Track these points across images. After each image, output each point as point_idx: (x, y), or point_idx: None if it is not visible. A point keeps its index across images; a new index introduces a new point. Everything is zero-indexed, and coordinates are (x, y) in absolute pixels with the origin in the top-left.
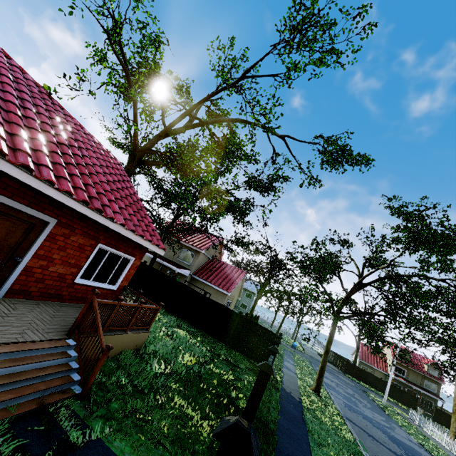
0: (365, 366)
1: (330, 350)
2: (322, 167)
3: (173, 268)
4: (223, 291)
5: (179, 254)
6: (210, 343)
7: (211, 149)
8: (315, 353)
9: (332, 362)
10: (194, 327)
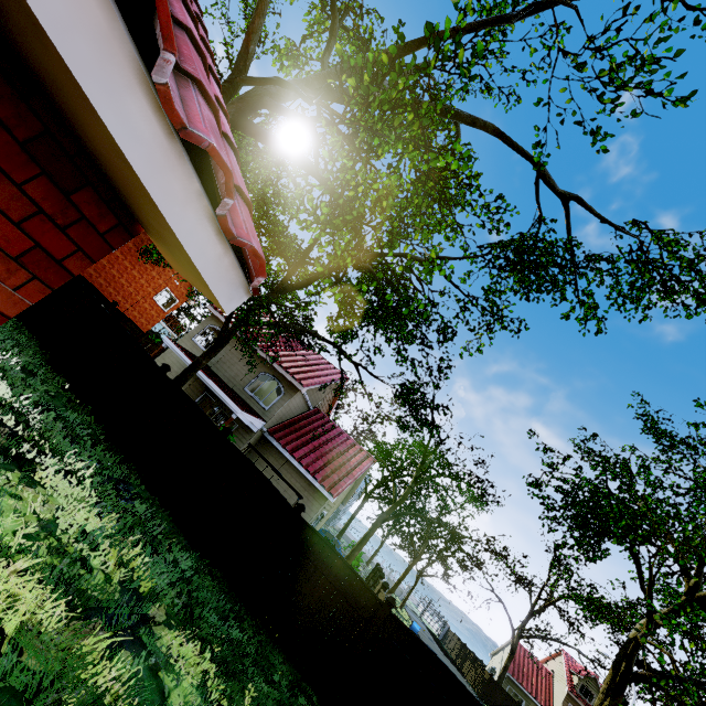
0: (514, 689)
1: (451, 632)
2: (610, 294)
3: (230, 405)
4: (322, 488)
5: (252, 380)
6: (279, 705)
7: (390, 189)
8: (428, 633)
9: (453, 658)
10: (240, 607)
